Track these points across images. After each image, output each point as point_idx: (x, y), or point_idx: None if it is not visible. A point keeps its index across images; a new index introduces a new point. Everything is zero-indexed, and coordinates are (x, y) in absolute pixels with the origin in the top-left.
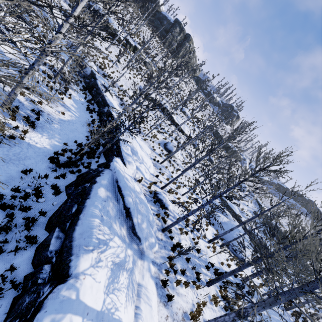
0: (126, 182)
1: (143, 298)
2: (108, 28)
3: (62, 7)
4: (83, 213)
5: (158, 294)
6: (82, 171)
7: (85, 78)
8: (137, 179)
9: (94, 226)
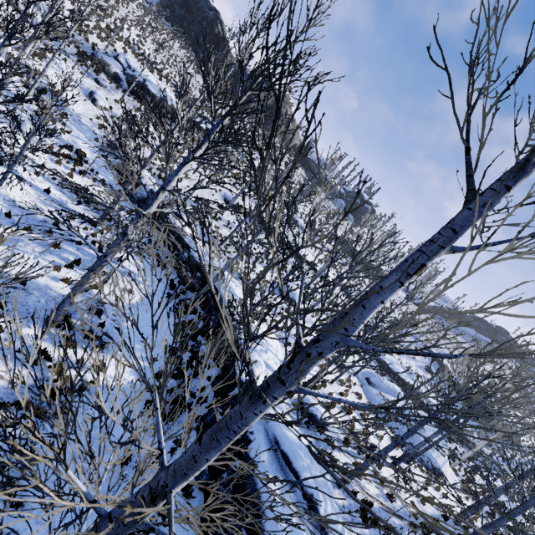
0: (288, 438)
1: None
2: (162, 108)
3: (85, 86)
4: None
5: None
6: (198, 413)
7: (142, 203)
8: None
9: None
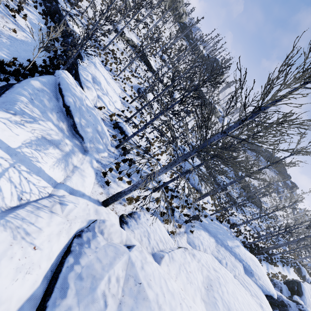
0: (69, 88)
1: (77, 174)
2: None
3: None
4: (9, 90)
5: (96, 179)
6: None
7: (46, 1)
8: (98, 107)
9: (19, 100)
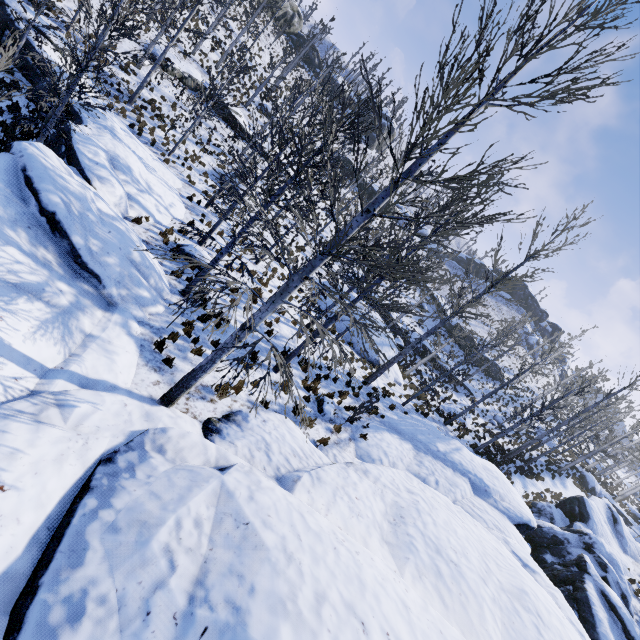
0: (50, 176)
1: (95, 350)
2: None
3: None
4: None
5: (142, 357)
6: None
7: None
8: (133, 220)
9: None
